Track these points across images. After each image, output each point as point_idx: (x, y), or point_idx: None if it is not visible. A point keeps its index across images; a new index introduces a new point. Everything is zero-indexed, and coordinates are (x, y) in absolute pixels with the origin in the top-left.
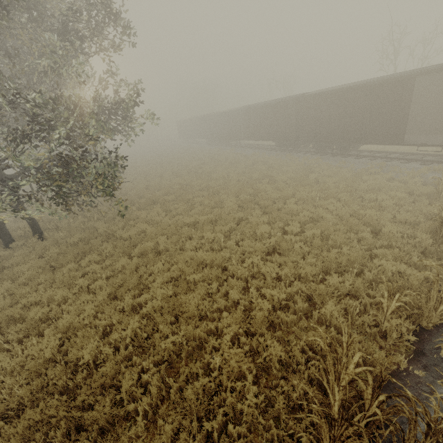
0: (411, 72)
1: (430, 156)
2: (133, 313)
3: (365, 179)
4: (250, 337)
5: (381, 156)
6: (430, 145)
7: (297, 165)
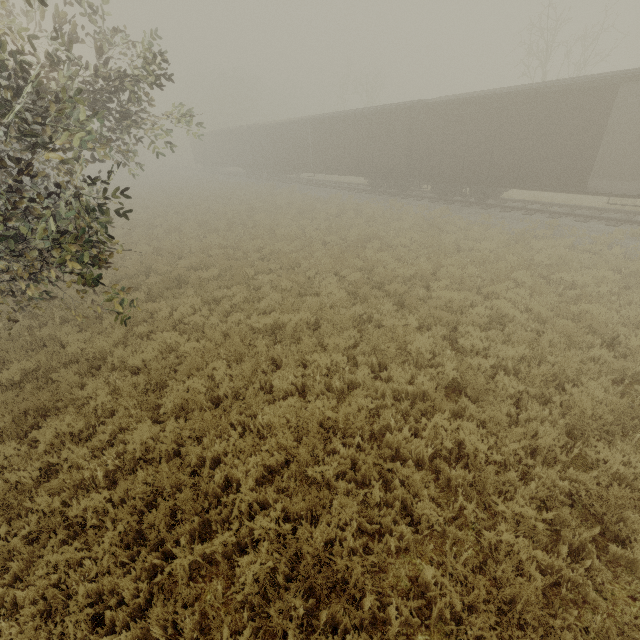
0: (610, 75)
1: (611, 212)
2: (196, 582)
3: (534, 246)
4: (506, 633)
5: (543, 209)
6: (630, 196)
7: (415, 219)
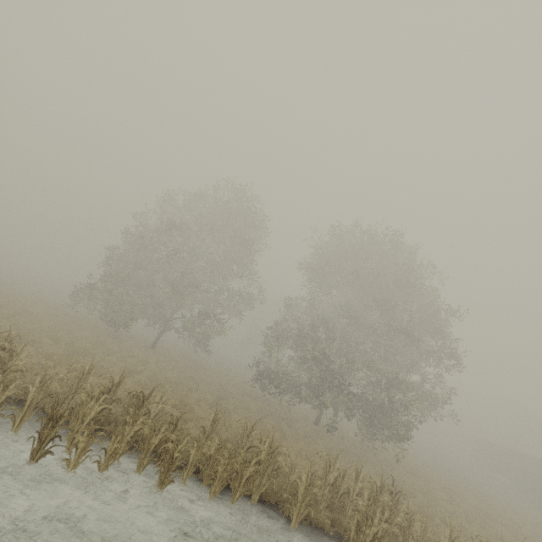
0: None
1: None
2: None
3: None
4: None
5: None
6: None
7: None
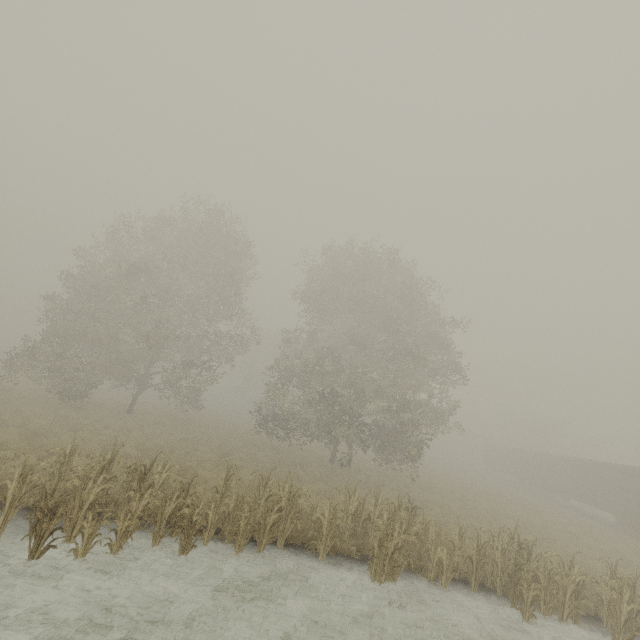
0: None
1: None
2: None
3: None
4: None
5: None
6: None
7: (630, 550)
